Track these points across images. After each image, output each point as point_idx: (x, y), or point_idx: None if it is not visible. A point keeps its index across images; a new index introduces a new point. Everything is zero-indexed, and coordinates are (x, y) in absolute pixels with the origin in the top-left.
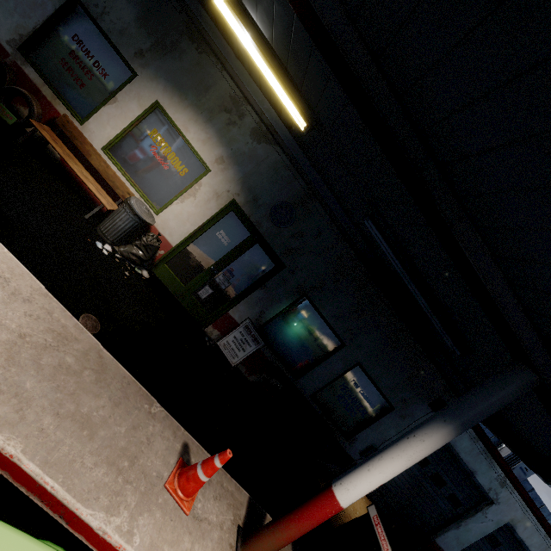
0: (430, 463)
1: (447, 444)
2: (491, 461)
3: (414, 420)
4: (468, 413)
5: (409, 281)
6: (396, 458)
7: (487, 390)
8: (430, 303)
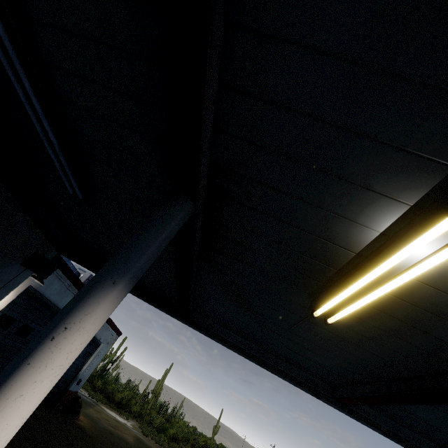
0: (17, 320)
1: (37, 295)
2: (75, 292)
3: (1, 287)
4: (142, 262)
5: (19, 67)
6: (30, 390)
7: (159, 228)
8: (52, 123)
